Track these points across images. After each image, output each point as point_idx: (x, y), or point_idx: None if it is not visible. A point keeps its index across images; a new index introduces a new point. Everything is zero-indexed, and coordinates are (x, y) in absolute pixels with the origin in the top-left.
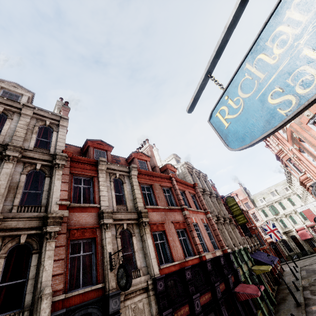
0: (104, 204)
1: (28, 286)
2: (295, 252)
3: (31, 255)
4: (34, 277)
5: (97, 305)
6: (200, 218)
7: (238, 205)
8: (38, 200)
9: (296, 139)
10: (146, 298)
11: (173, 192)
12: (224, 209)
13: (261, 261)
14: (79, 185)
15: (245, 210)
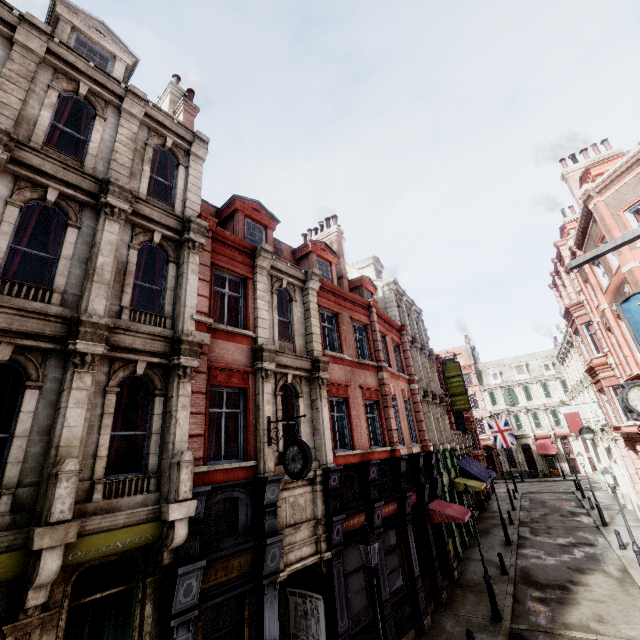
0: (263, 334)
1: (152, 443)
2: (519, 469)
3: (151, 397)
4: (159, 431)
5: (246, 489)
6: (400, 388)
7: (462, 379)
8: (157, 304)
9: (624, 295)
10: (310, 493)
11: (368, 334)
12: (436, 380)
13: (471, 473)
14: (222, 290)
15: None
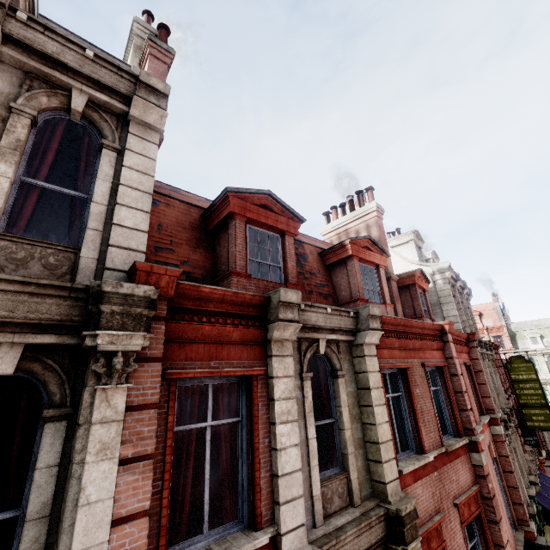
0: (291, 520)
1: None
2: None
3: None
4: None
5: None
6: (487, 446)
7: (540, 385)
8: None
9: None
10: None
11: (447, 382)
12: (499, 383)
13: None
14: (197, 425)
15: None
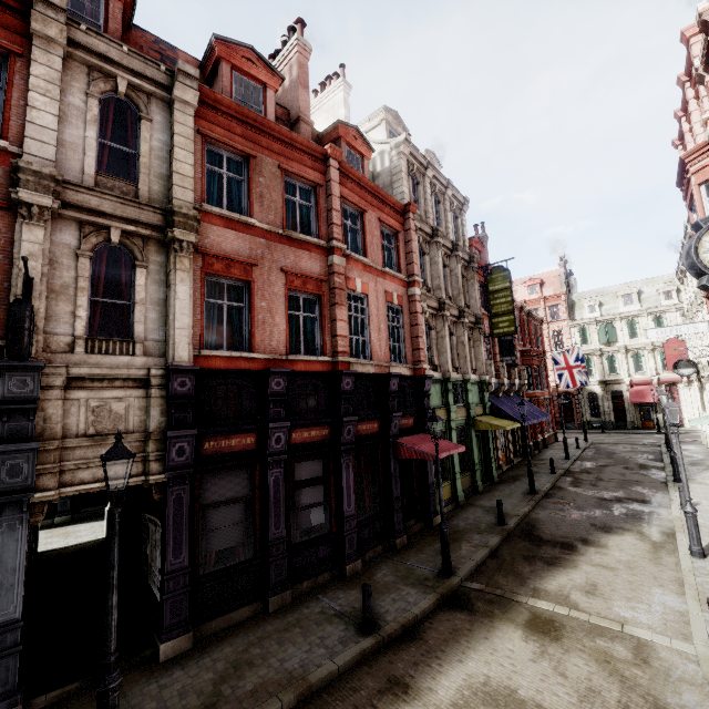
0: (37, 151)
1: None
2: (603, 419)
3: None
4: None
5: None
6: (383, 289)
7: (511, 293)
8: None
9: None
10: (142, 399)
11: (318, 199)
12: (474, 295)
13: (505, 412)
14: None
15: (537, 317)
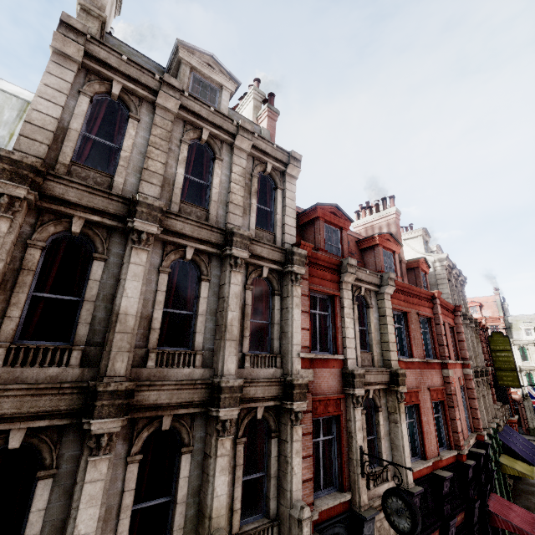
0: (350, 355)
1: (271, 488)
2: None
3: (266, 436)
4: (276, 474)
5: (343, 522)
6: (457, 376)
7: (512, 354)
8: (265, 338)
9: None
10: None
11: (432, 328)
12: (480, 351)
13: (516, 452)
14: (314, 311)
15: None
